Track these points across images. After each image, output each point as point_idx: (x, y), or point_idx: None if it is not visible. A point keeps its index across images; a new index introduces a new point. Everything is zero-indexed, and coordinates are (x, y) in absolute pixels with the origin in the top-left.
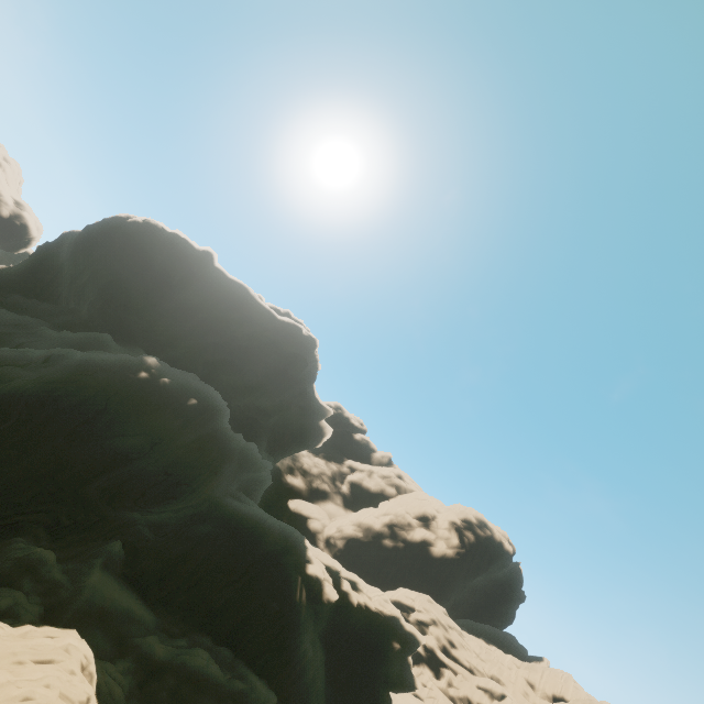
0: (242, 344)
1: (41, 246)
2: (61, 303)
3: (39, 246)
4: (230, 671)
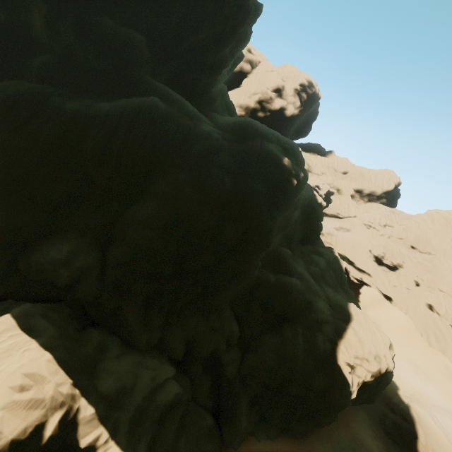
0: (230, 25)
1: None
2: None
3: None
4: (317, 253)
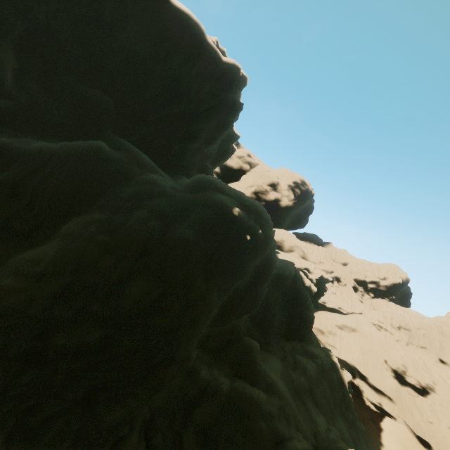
0: (205, 107)
1: None
2: None
3: None
4: (306, 354)
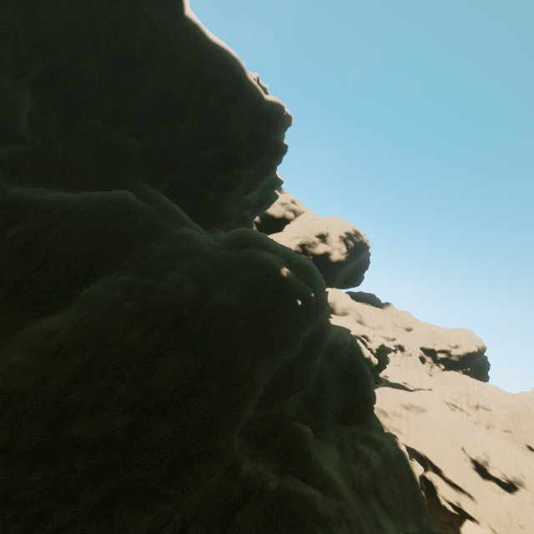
0: (245, 150)
1: None
2: None
3: None
4: (368, 441)
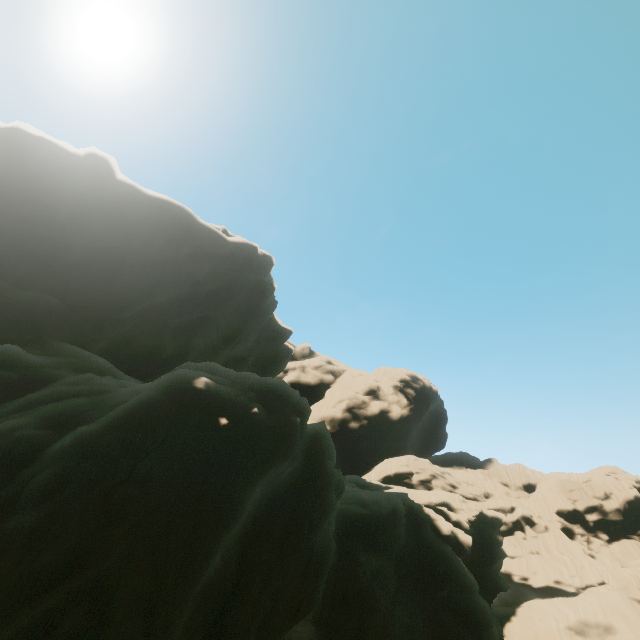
0: (208, 289)
1: None
2: None
3: None
4: None
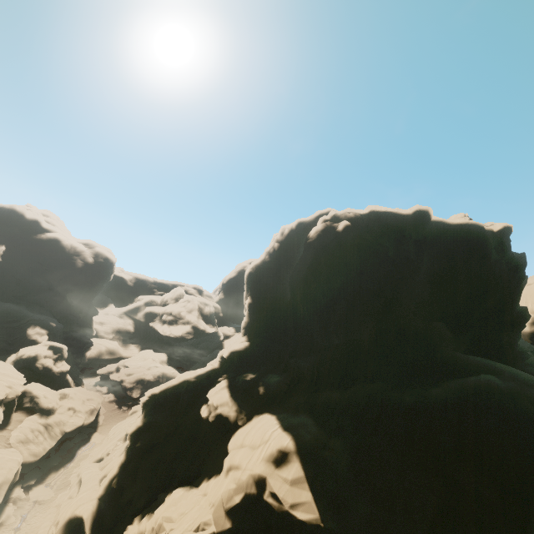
0: (512, 284)
1: (255, 301)
2: (316, 341)
3: (251, 301)
4: None
